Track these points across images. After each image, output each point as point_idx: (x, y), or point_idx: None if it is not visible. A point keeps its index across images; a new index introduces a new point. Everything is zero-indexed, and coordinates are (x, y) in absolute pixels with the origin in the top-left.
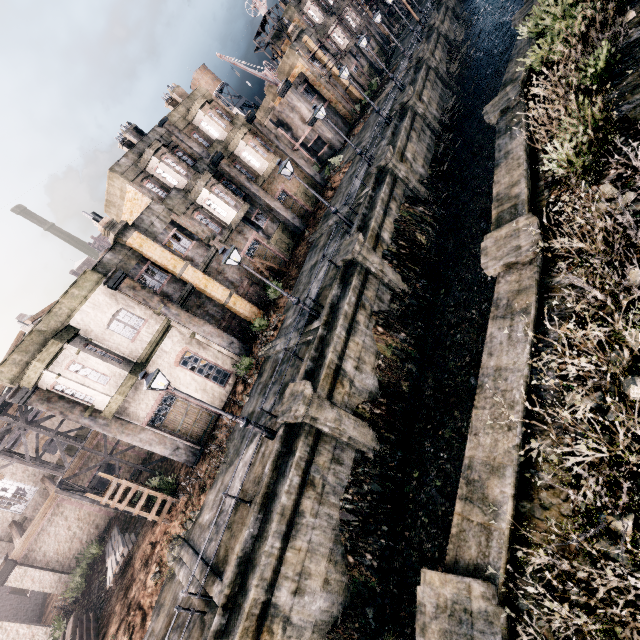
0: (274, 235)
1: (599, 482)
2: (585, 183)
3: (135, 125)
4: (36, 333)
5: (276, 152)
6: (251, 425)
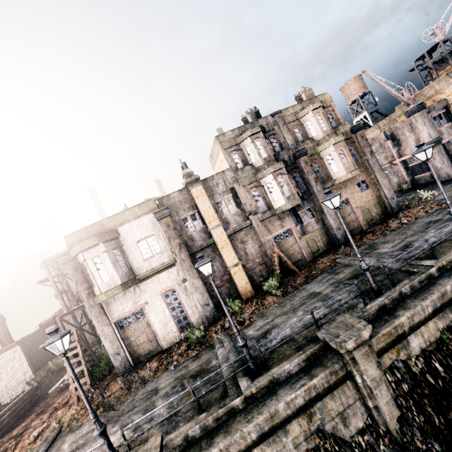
0: (310, 233)
1: None
2: None
3: (258, 110)
4: (100, 224)
5: (363, 164)
6: (102, 439)
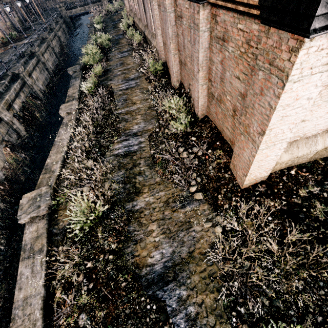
0: None
1: (79, 151)
2: (92, 97)
3: None
4: None
5: None
6: None
